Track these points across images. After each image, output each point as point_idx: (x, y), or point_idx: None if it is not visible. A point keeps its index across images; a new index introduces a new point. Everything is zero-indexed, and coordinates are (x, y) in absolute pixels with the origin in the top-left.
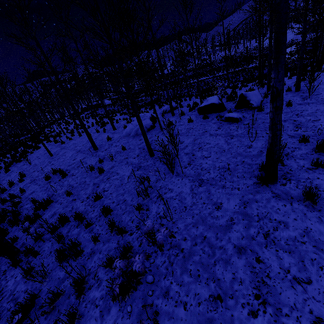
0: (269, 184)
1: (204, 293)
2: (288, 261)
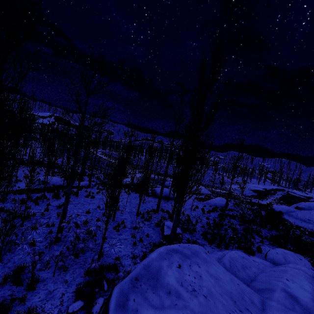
0: None
1: None
2: None
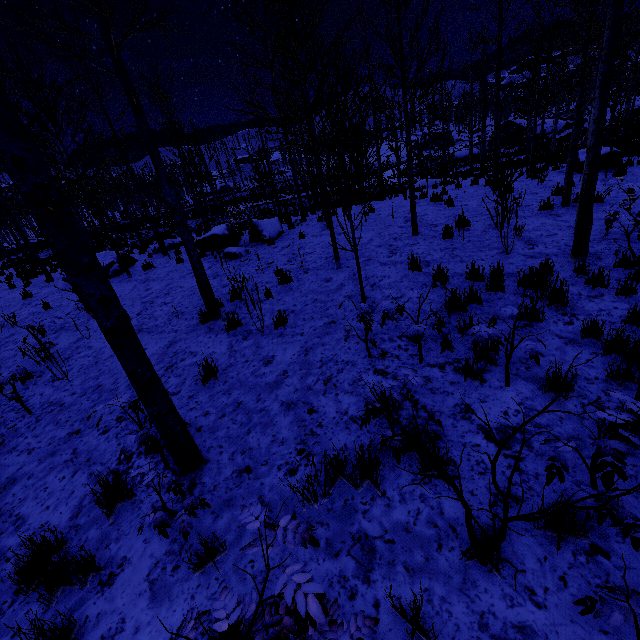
0: (212, 320)
1: (63, 434)
2: (172, 383)
